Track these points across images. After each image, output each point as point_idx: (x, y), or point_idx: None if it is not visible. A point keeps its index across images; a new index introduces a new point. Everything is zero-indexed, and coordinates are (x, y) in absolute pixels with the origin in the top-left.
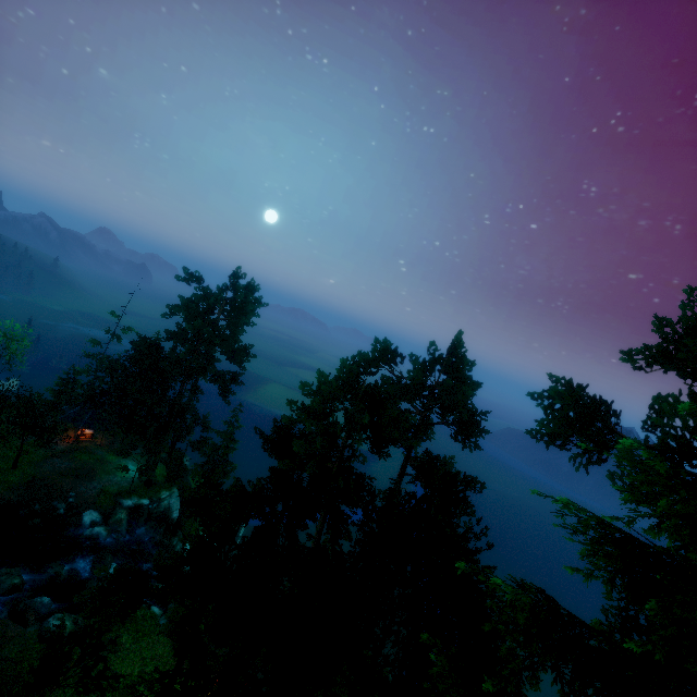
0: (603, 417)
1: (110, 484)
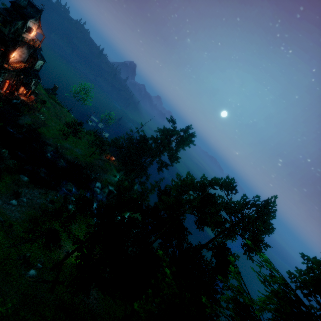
0: None
1: (109, 178)
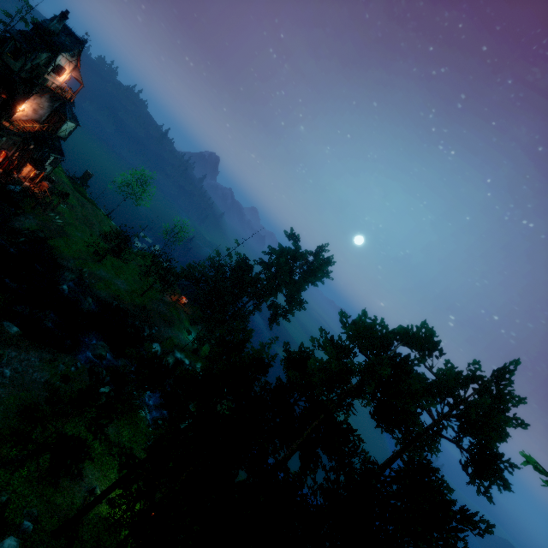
0: None
1: (176, 336)
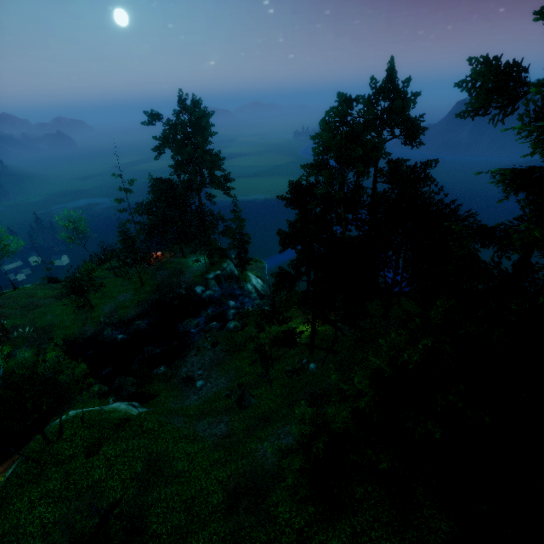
0: (516, 76)
1: (194, 272)
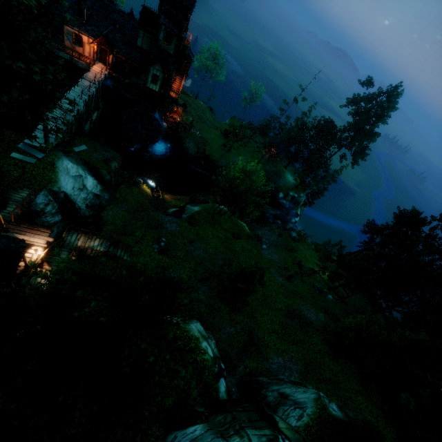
0: None
1: (285, 182)
